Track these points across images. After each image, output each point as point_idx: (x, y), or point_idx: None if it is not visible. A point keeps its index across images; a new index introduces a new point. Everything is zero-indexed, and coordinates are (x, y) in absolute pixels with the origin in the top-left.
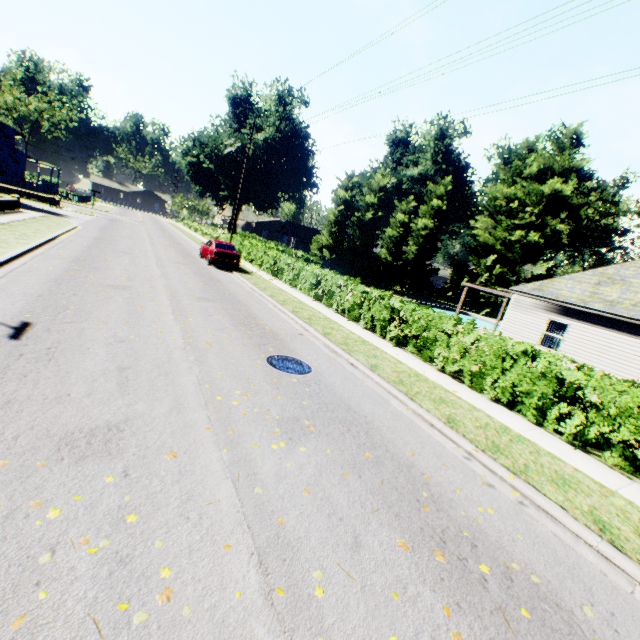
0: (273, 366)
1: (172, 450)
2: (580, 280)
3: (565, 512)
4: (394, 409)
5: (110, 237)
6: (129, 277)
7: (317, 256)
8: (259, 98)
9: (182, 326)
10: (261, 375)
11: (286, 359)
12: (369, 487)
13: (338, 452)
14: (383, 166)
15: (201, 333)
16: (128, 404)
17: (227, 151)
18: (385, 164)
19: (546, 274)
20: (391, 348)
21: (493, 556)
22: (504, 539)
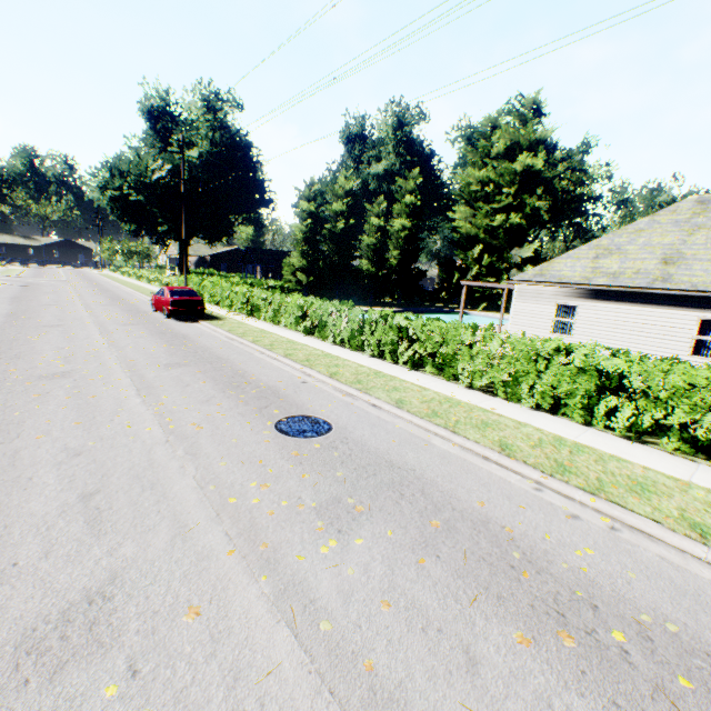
0: (285, 434)
1: (191, 605)
2: (578, 257)
3: (661, 526)
4: (440, 450)
5: (27, 309)
6: (66, 358)
7: (292, 282)
8: (181, 107)
9: (155, 410)
10: (275, 451)
11: (298, 420)
12: (454, 569)
13: (401, 531)
14: (343, 167)
15: (183, 413)
16: (109, 550)
17: (156, 177)
18: (345, 165)
19: (534, 255)
20: (408, 373)
21: (619, 614)
22: (619, 585)
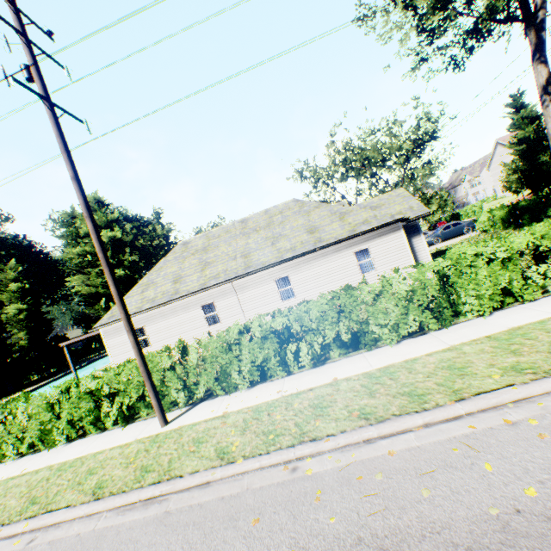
0: None
1: None
2: (133, 295)
3: (69, 508)
4: None
5: None
6: None
7: None
8: None
9: None
10: None
11: None
12: None
13: None
14: None
15: None
16: None
17: None
18: None
19: None
20: None
21: None
22: None
